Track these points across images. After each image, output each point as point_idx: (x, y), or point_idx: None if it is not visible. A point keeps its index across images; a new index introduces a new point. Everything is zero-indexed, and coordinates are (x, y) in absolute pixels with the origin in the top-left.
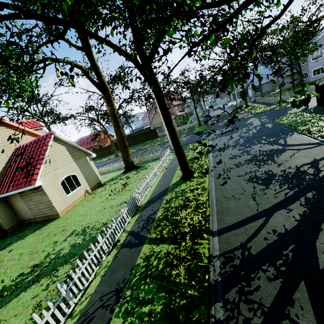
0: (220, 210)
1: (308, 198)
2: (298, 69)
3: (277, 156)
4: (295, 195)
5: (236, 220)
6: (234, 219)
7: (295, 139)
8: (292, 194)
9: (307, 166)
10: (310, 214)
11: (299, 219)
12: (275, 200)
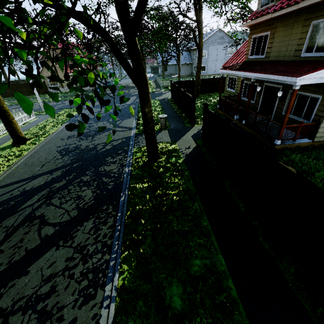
0: (9, 174)
1: (72, 167)
2: (192, 61)
3: (100, 133)
4: (68, 164)
5: (9, 182)
6: (9, 181)
7: (127, 122)
8: (68, 164)
9: (103, 144)
10: (58, 177)
11: (47, 181)
12: (53, 168)
